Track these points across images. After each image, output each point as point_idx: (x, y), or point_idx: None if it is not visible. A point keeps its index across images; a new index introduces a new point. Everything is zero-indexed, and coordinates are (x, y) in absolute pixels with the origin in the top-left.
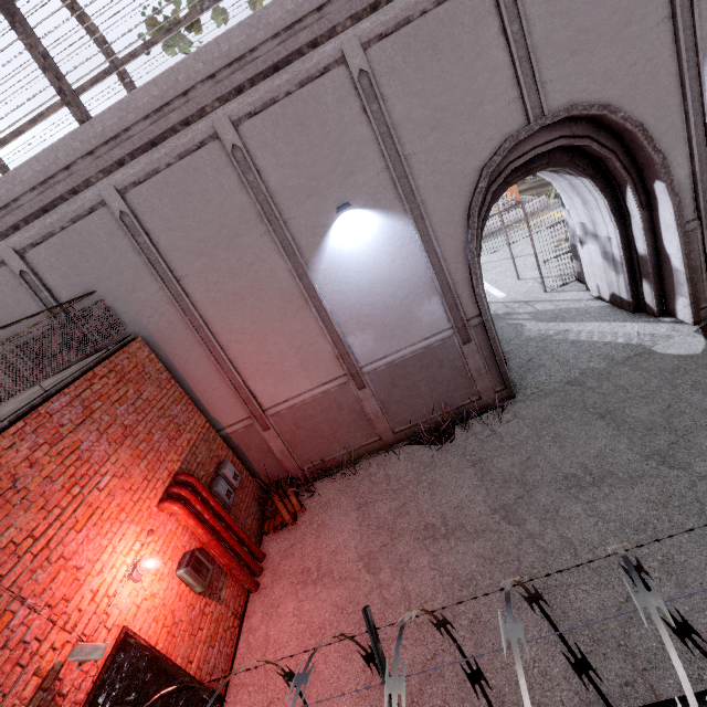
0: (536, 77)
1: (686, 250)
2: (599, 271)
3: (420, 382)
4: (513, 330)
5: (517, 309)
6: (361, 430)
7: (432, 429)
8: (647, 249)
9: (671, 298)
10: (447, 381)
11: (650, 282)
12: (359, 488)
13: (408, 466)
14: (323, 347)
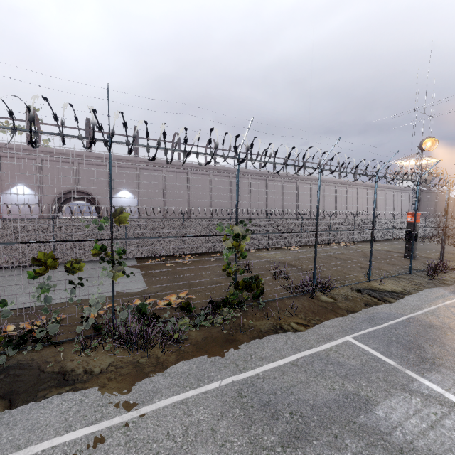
0: (78, 182)
1: None
2: None
3: None
4: None
5: None
6: None
7: None
8: None
9: None
10: None
11: None
12: None
13: None
14: None
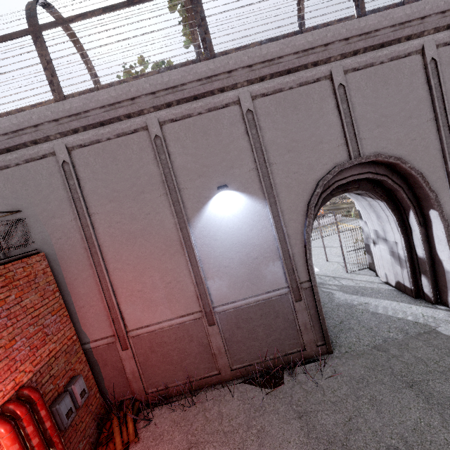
0: (356, 134)
1: None
2: (387, 264)
3: (258, 327)
4: (326, 296)
5: (328, 281)
6: (205, 362)
7: (264, 371)
8: (425, 253)
9: (444, 292)
10: (280, 330)
11: (427, 277)
12: (193, 423)
13: (240, 406)
14: (187, 285)
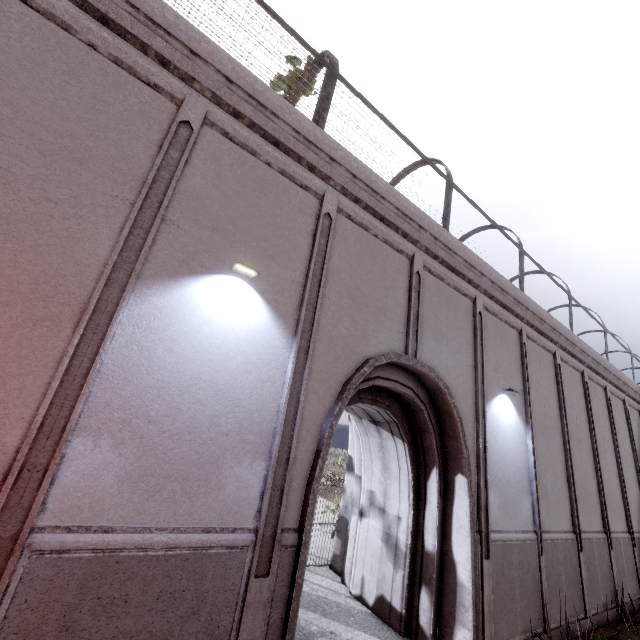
0: (418, 331)
1: (475, 561)
2: (372, 557)
3: None
4: None
5: None
6: None
7: None
8: (437, 545)
9: (448, 626)
10: None
11: (431, 591)
12: None
13: None
14: (2, 422)
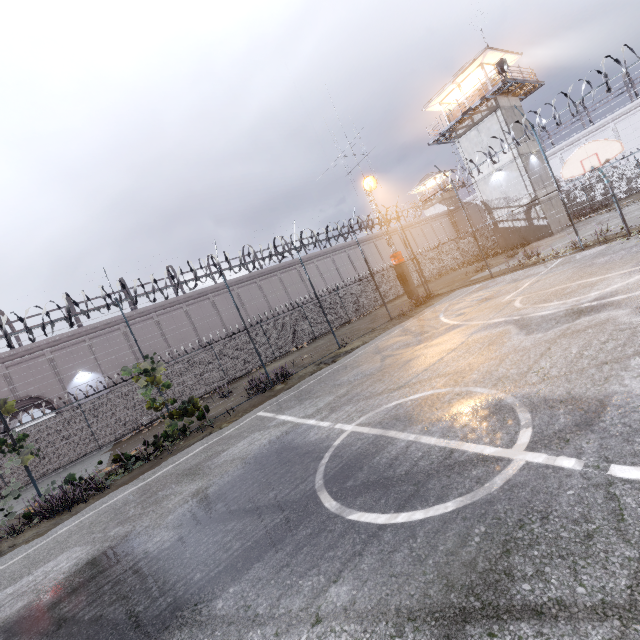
0: (15, 390)
1: None
2: None
3: None
4: None
5: None
6: None
7: None
8: None
9: None
10: None
11: None
12: None
13: None
14: None
